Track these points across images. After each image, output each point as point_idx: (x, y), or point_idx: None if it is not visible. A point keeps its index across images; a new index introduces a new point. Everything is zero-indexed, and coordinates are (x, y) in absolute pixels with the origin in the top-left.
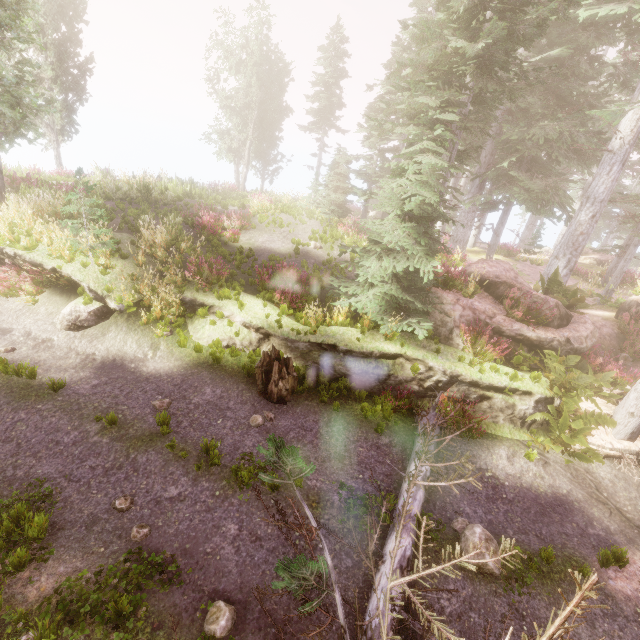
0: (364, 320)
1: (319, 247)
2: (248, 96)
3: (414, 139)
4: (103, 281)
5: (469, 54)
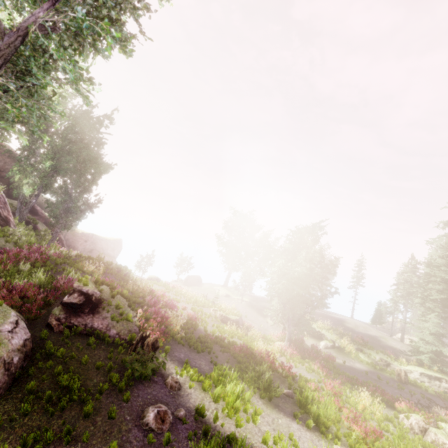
0: (424, 365)
1: (382, 338)
2: (320, 270)
3: (427, 313)
4: (332, 337)
5: (439, 297)
